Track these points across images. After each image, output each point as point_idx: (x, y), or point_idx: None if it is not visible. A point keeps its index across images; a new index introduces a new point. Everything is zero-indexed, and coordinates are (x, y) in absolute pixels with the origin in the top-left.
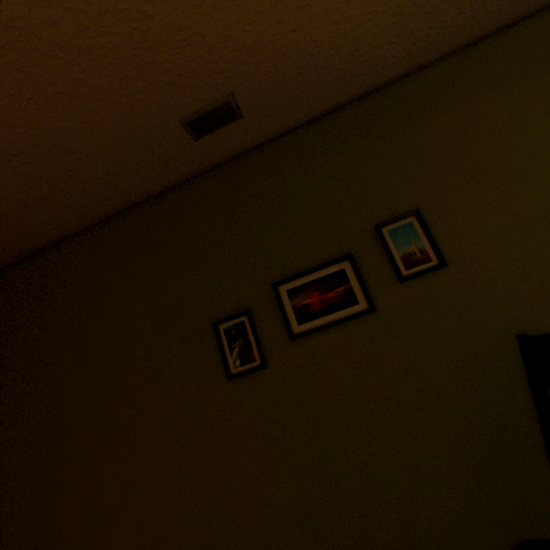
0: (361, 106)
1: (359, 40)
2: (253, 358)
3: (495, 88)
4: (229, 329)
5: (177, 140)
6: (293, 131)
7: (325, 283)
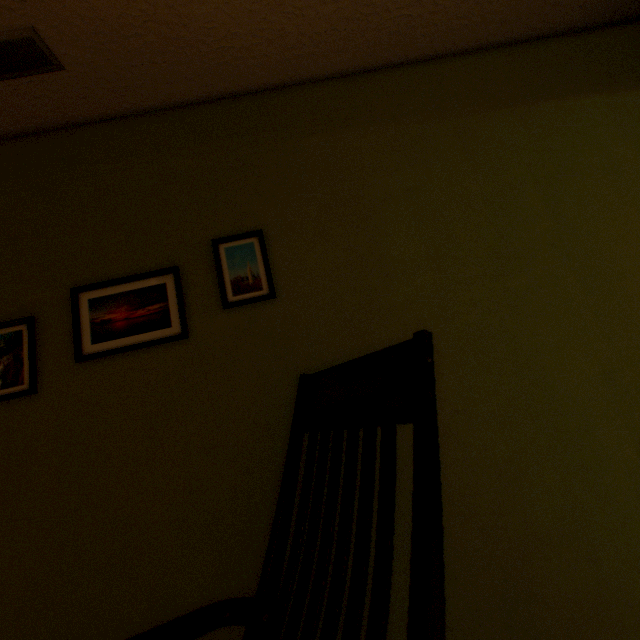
0: (237, 105)
1: (211, 18)
2: (22, 380)
3: (369, 123)
4: None
5: None
6: (154, 112)
7: (139, 297)
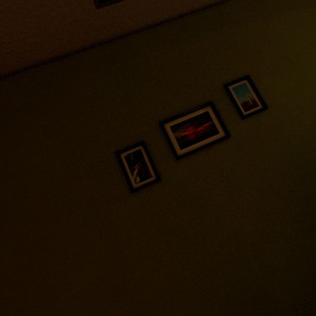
0: (207, 12)
1: None
2: (150, 175)
3: (280, 13)
4: (129, 156)
5: (82, 2)
6: (164, 22)
7: (196, 121)
